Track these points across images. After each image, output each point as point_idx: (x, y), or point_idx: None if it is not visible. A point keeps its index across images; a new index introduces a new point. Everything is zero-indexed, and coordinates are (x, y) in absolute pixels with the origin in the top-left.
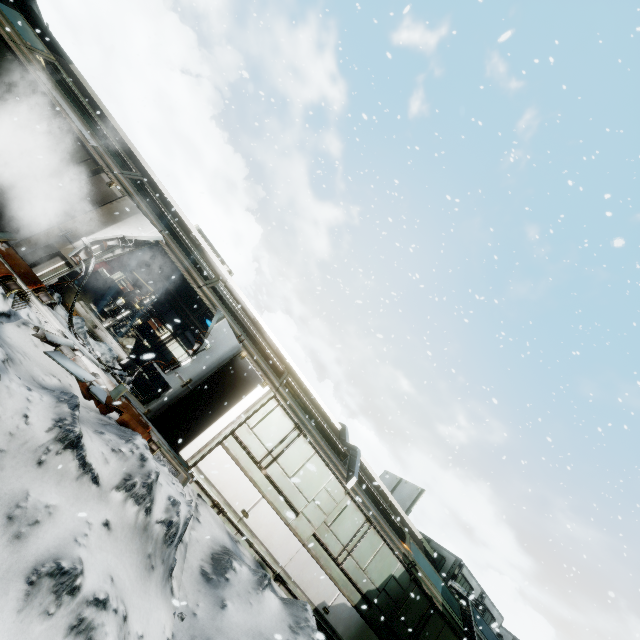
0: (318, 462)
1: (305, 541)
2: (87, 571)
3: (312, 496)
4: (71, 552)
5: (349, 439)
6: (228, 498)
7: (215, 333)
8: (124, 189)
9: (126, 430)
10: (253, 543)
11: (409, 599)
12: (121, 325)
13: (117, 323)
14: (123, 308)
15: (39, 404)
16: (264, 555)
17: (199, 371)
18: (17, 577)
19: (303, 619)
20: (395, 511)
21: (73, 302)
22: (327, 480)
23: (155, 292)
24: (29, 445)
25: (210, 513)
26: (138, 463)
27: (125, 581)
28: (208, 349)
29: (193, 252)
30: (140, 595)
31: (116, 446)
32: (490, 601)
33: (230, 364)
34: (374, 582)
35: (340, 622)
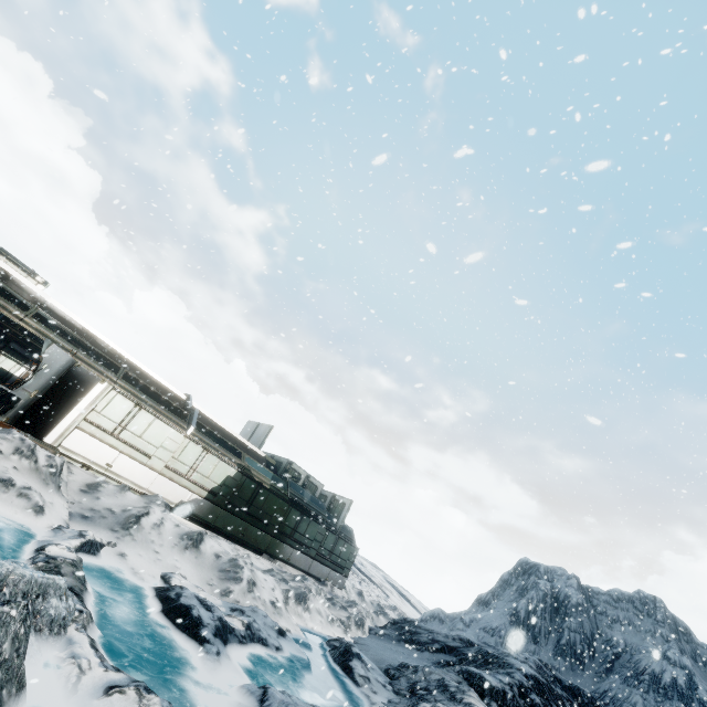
0: (160, 423)
1: (160, 471)
2: (16, 480)
3: (160, 444)
4: (5, 475)
5: (195, 404)
6: (93, 459)
7: (48, 355)
8: None
9: (3, 429)
10: (120, 481)
11: (243, 486)
12: None
13: None
14: None
15: None
16: (131, 485)
17: (43, 383)
18: None
19: (155, 500)
20: (240, 443)
21: None
22: (169, 432)
23: None
24: None
25: (81, 470)
26: (21, 442)
27: (35, 487)
28: (46, 367)
29: (2, 285)
30: (45, 492)
31: (3, 437)
32: (314, 478)
33: (69, 373)
34: (216, 482)
35: (196, 508)
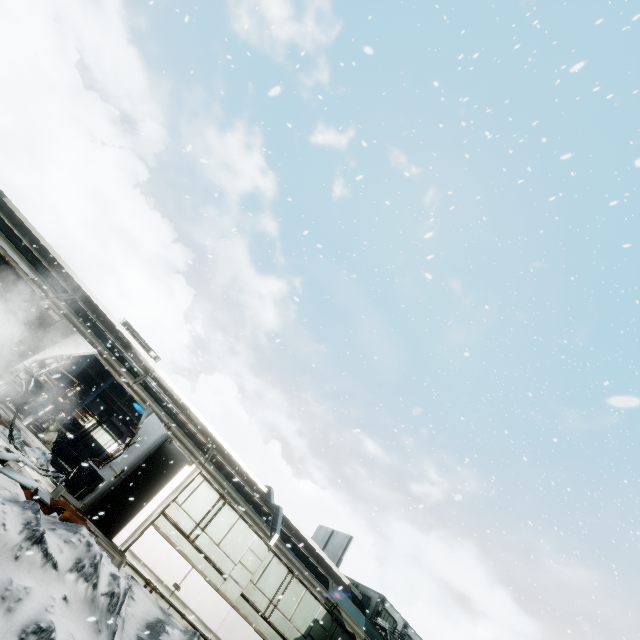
0: (242, 526)
1: (234, 602)
2: (57, 629)
3: (238, 558)
4: (45, 617)
5: (275, 500)
6: (160, 575)
7: (145, 426)
8: (60, 311)
9: (72, 524)
10: (185, 614)
11: (332, 639)
12: (43, 420)
13: (39, 419)
14: (45, 403)
15: (11, 514)
16: (196, 624)
17: (131, 461)
18: (12, 636)
19: None
20: (322, 561)
21: (14, 418)
22: (251, 541)
23: (80, 383)
24: (8, 546)
25: (143, 592)
26: (85, 549)
27: (81, 639)
28: (139, 441)
29: (122, 352)
30: None
31: (67, 538)
32: (413, 630)
33: (159, 450)
34: (300, 629)
35: None
